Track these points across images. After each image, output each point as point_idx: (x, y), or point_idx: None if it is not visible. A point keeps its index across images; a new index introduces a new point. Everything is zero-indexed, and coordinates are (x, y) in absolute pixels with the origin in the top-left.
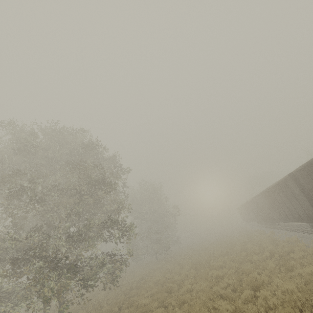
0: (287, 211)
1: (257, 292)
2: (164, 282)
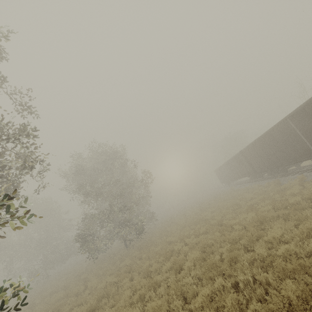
0: None
1: None
2: None
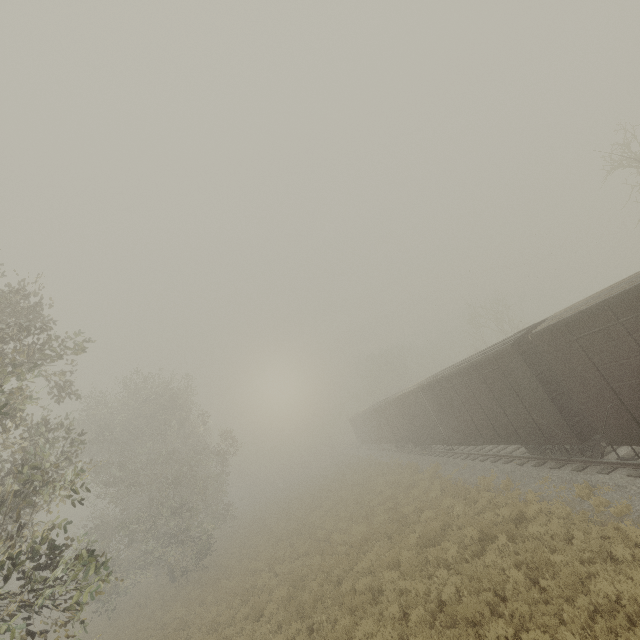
0: (483, 423)
1: None
2: None
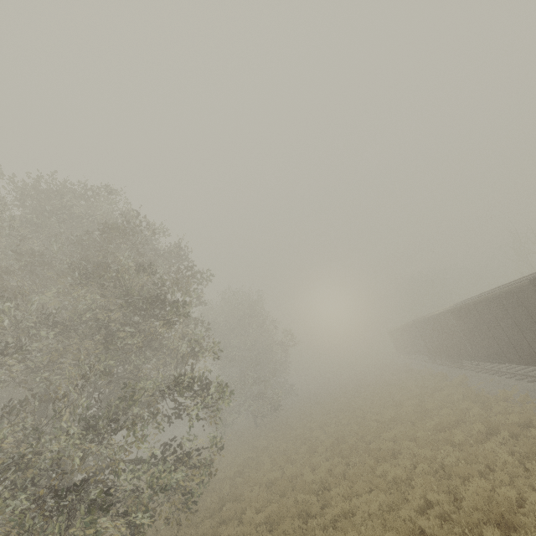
0: (506, 345)
1: None
2: (286, 487)
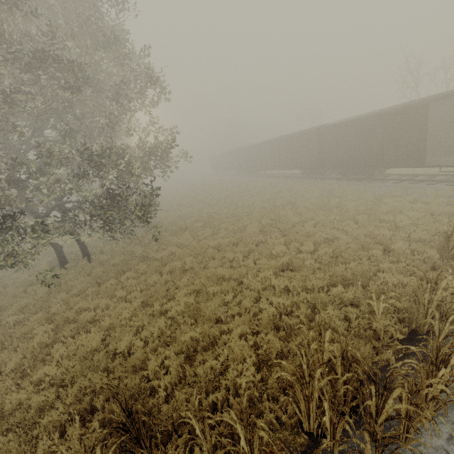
0: (290, 161)
1: (299, 204)
2: (189, 216)
